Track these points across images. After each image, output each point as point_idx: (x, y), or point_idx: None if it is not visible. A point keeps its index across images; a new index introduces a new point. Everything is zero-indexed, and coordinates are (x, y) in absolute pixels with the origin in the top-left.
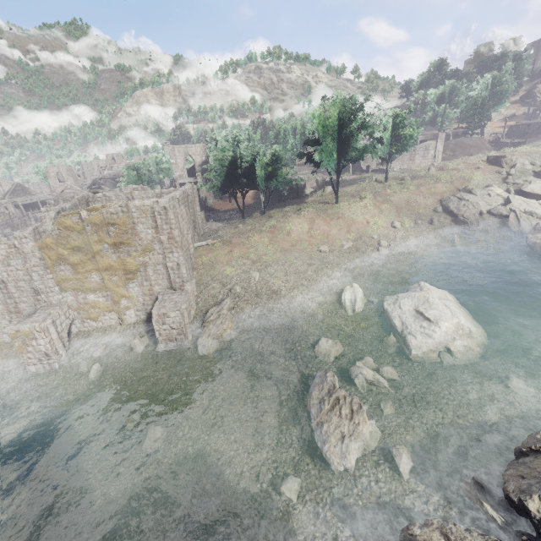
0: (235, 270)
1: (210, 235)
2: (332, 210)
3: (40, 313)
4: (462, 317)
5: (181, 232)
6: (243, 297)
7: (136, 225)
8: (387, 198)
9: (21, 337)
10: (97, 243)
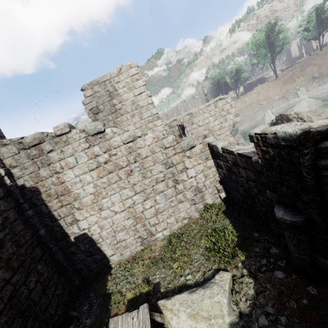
0: None
1: None
2: (271, 83)
3: None
4: (312, 104)
5: None
6: None
7: (180, 112)
8: (312, 62)
9: None
10: None
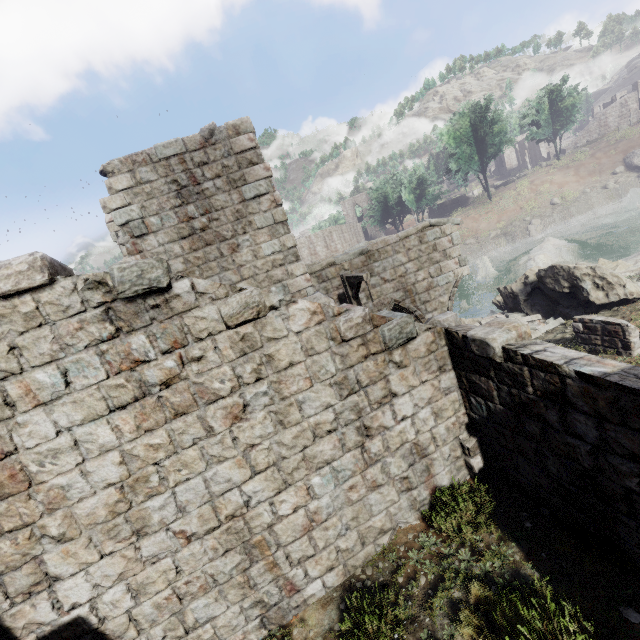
0: None
1: None
2: (481, 207)
3: None
4: (566, 250)
5: (343, 248)
6: None
7: (316, 248)
8: (547, 178)
9: None
10: None
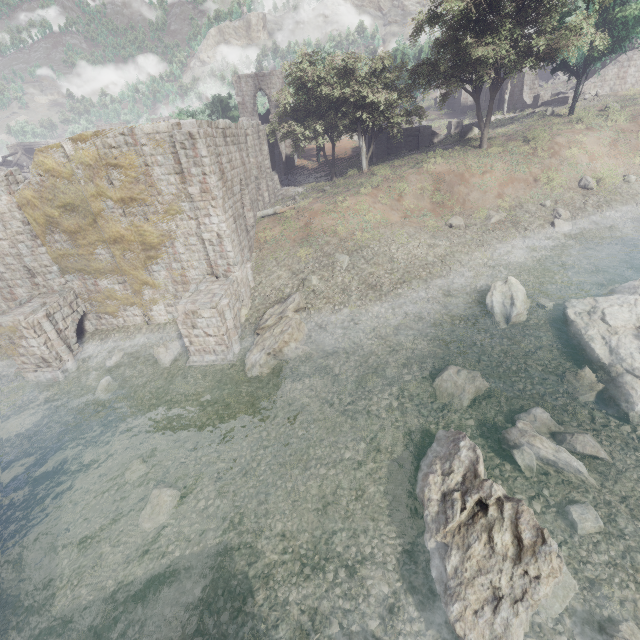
0: (312, 252)
1: (283, 203)
2: (475, 159)
3: (35, 302)
4: None
5: (223, 184)
6: (322, 292)
7: (150, 168)
8: (575, 138)
9: (6, 334)
10: (96, 197)
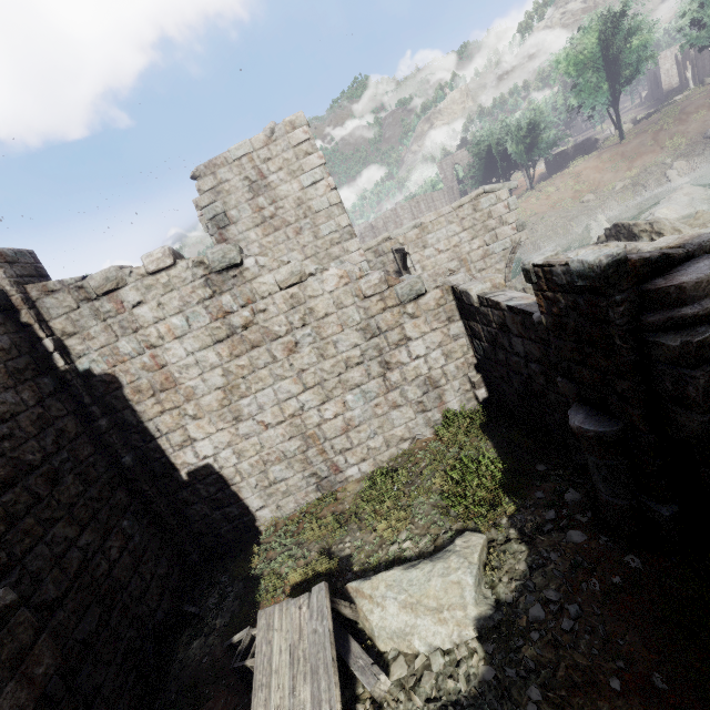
0: None
1: None
2: (608, 152)
3: None
4: (698, 200)
5: None
6: None
7: (402, 221)
8: (705, 102)
9: None
10: None
